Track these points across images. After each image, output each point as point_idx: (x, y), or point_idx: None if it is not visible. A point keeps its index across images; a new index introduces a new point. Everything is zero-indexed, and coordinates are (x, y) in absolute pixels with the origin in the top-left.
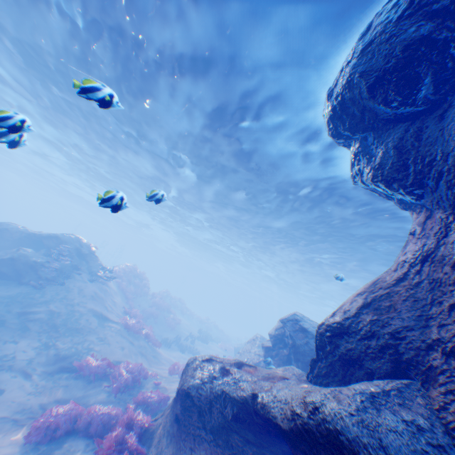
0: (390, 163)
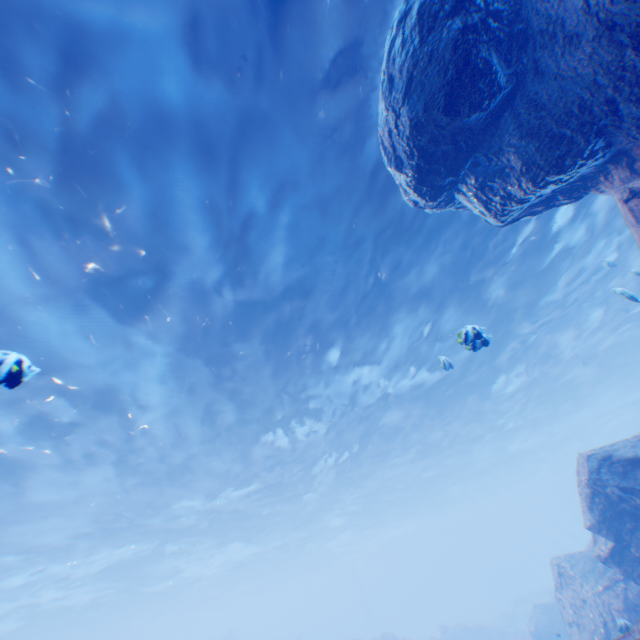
0: (534, 151)
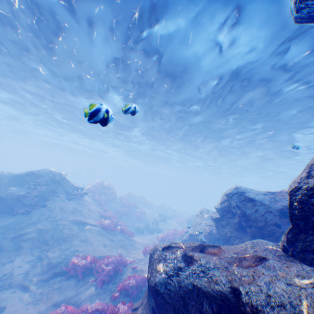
0: None
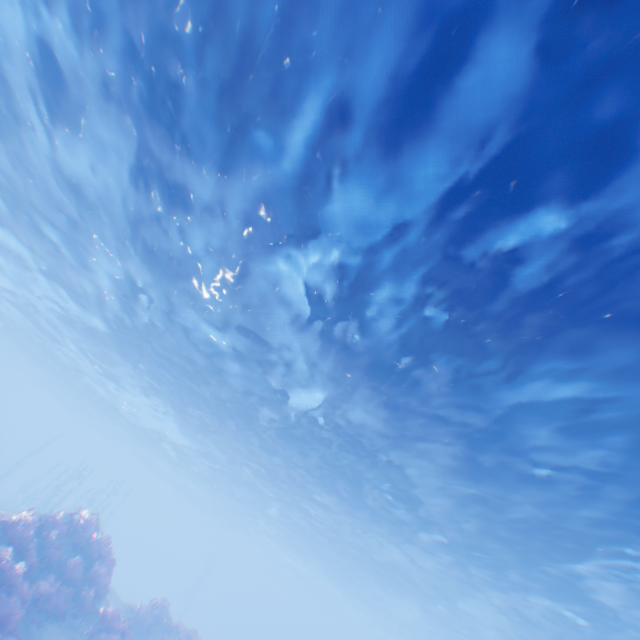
0: None
